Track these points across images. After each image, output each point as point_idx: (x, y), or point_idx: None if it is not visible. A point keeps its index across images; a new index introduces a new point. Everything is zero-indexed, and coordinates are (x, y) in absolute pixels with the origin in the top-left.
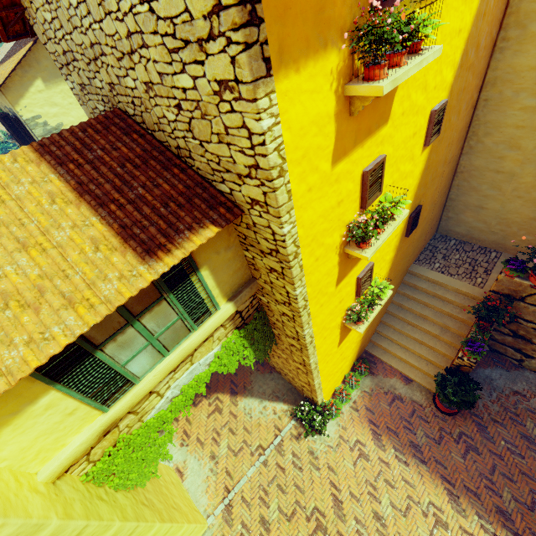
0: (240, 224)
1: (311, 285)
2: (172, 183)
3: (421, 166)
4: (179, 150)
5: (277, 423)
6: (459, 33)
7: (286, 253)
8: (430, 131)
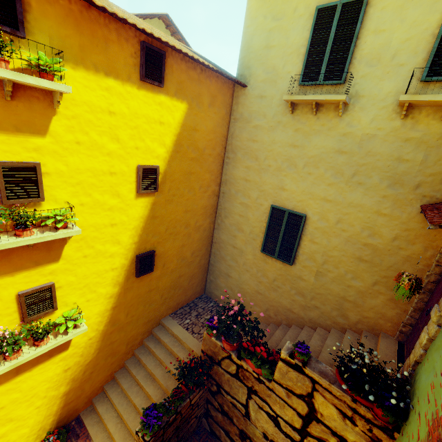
0: None
1: None
2: None
3: (142, 211)
4: None
5: None
6: (161, 123)
7: None
8: (139, 181)
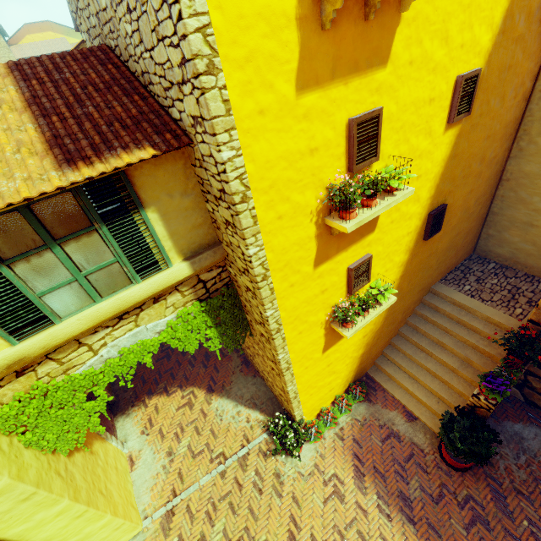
0: (196, 164)
1: (274, 250)
2: (127, 108)
3: (445, 150)
4: (144, 77)
5: (247, 432)
6: None
7: (230, 190)
8: (455, 104)
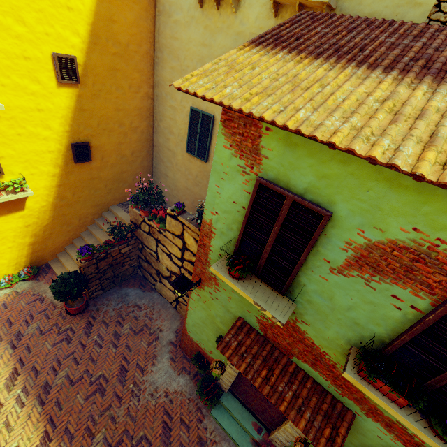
0: None
1: None
2: None
3: (67, 101)
4: None
5: None
6: (70, 9)
7: None
8: (57, 70)
